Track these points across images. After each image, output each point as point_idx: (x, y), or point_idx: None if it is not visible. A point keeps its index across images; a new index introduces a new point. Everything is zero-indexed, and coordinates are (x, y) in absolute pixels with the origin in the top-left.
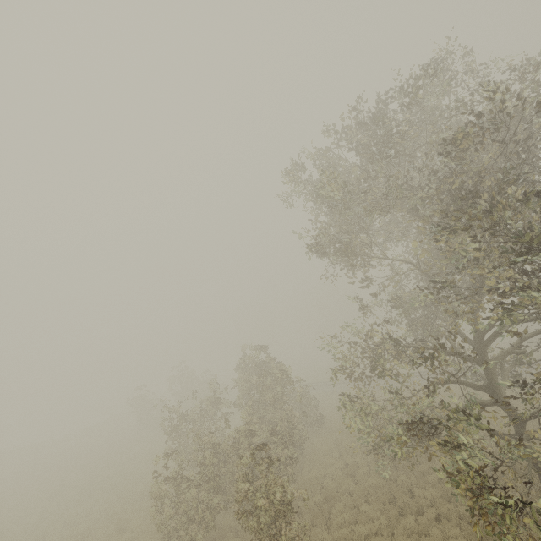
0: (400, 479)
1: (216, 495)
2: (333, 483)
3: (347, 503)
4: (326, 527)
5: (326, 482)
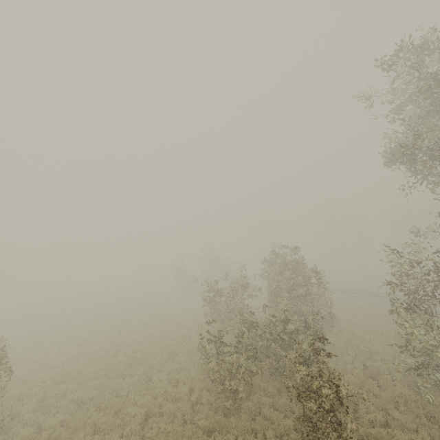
0: (436, 400)
1: (252, 360)
2: (355, 380)
3: (375, 403)
4: (354, 417)
5: (348, 376)
